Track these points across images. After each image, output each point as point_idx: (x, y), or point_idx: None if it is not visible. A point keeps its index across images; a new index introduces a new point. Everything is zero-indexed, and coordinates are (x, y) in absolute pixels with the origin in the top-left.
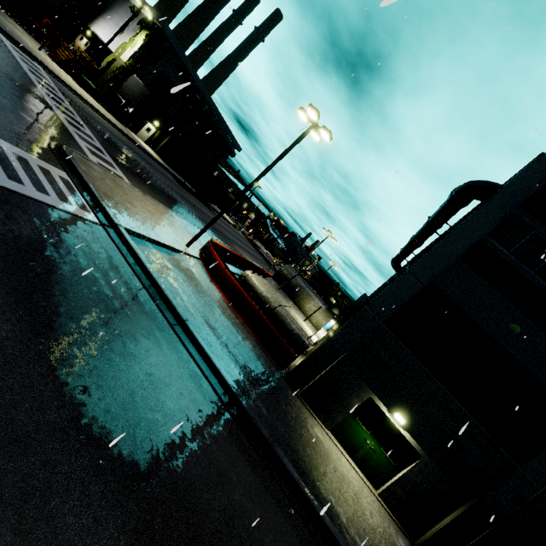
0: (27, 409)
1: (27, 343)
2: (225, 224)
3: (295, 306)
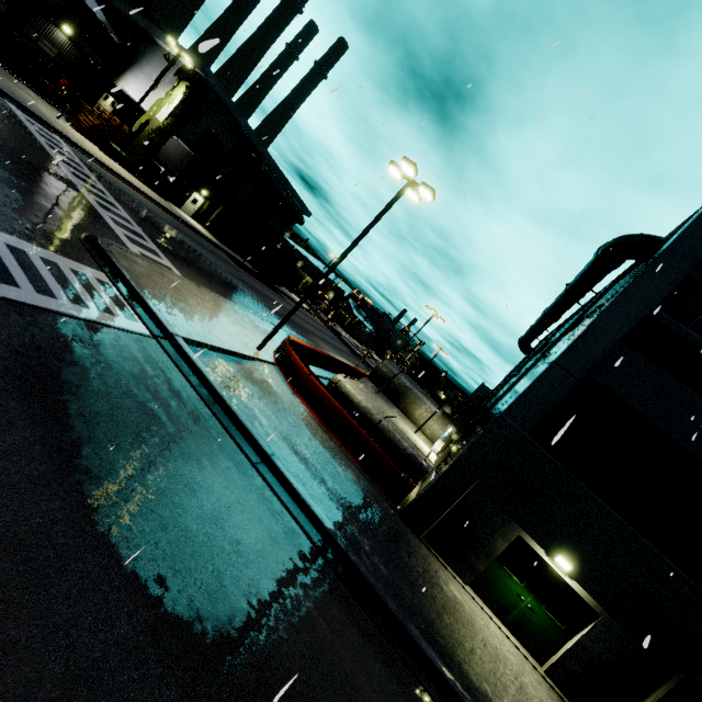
0: (91, 624)
1: (81, 524)
2: (298, 310)
3: (401, 414)
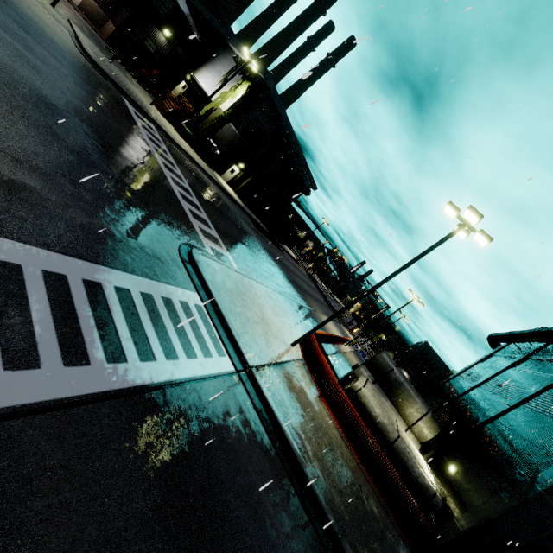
0: None
1: None
2: (292, 264)
3: (393, 408)
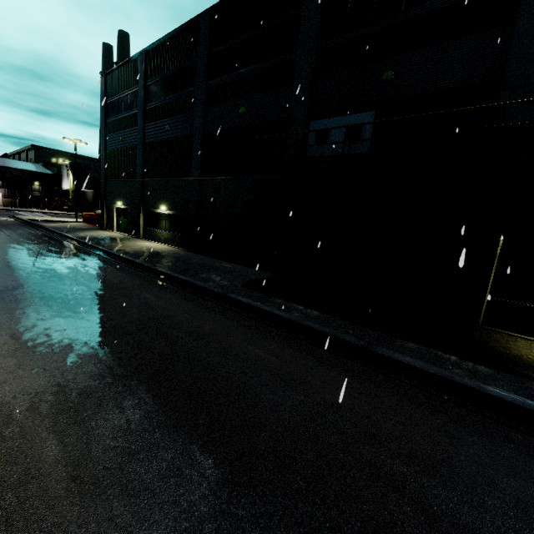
0: None
1: None
2: None
3: None
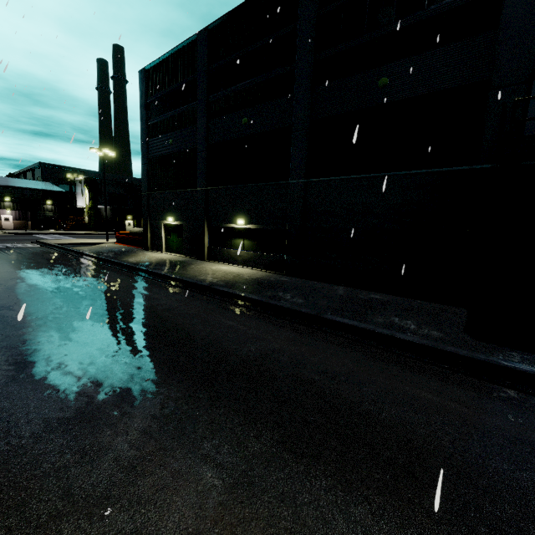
0: None
1: None
2: None
3: None
